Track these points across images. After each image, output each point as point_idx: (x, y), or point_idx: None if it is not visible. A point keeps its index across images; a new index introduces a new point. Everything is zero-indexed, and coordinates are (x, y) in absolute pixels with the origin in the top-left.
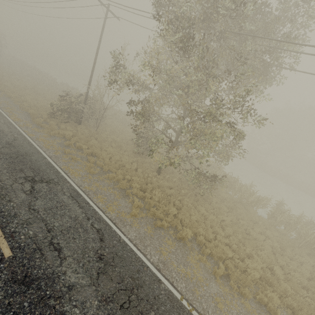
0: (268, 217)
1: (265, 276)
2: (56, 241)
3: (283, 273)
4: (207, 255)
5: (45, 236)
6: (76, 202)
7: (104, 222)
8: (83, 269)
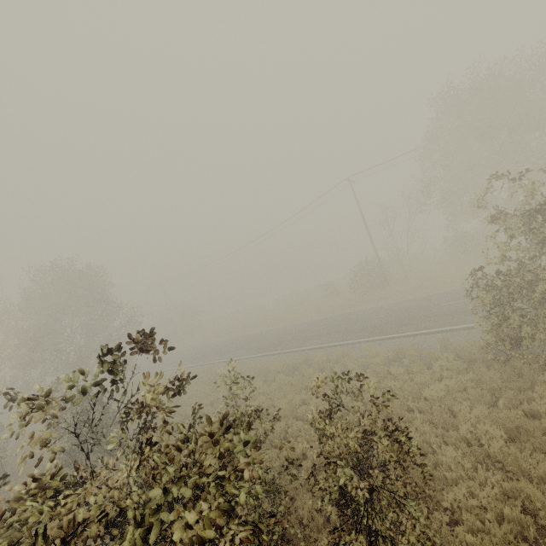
0: None
1: None
2: None
3: None
4: None
5: None
6: None
7: None
8: None
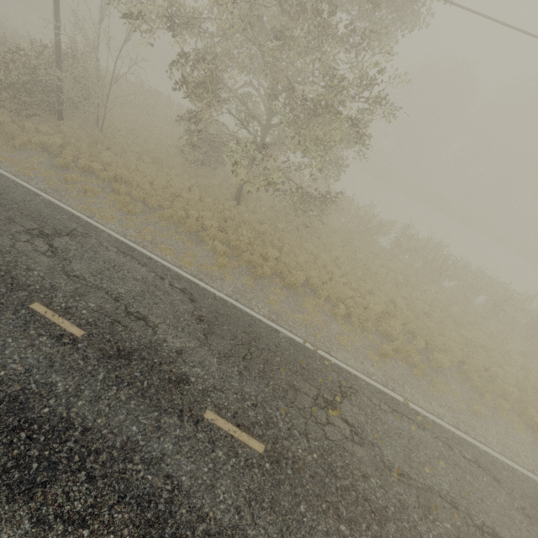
0: (392, 246)
1: (387, 309)
2: (134, 310)
3: (406, 305)
4: (324, 299)
5: (115, 306)
6: (133, 259)
7: (186, 280)
8: (185, 333)
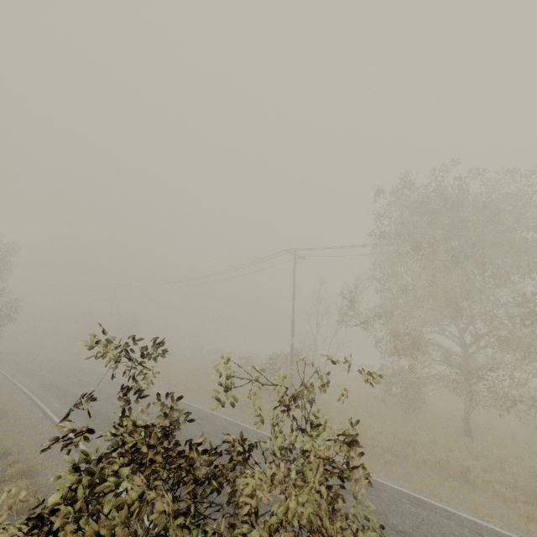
0: None
1: None
2: None
3: None
4: None
5: None
6: (431, 511)
7: (506, 536)
8: None
